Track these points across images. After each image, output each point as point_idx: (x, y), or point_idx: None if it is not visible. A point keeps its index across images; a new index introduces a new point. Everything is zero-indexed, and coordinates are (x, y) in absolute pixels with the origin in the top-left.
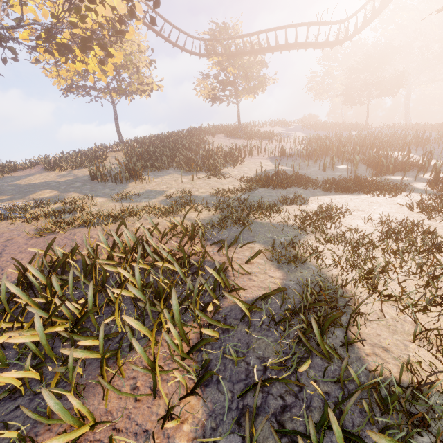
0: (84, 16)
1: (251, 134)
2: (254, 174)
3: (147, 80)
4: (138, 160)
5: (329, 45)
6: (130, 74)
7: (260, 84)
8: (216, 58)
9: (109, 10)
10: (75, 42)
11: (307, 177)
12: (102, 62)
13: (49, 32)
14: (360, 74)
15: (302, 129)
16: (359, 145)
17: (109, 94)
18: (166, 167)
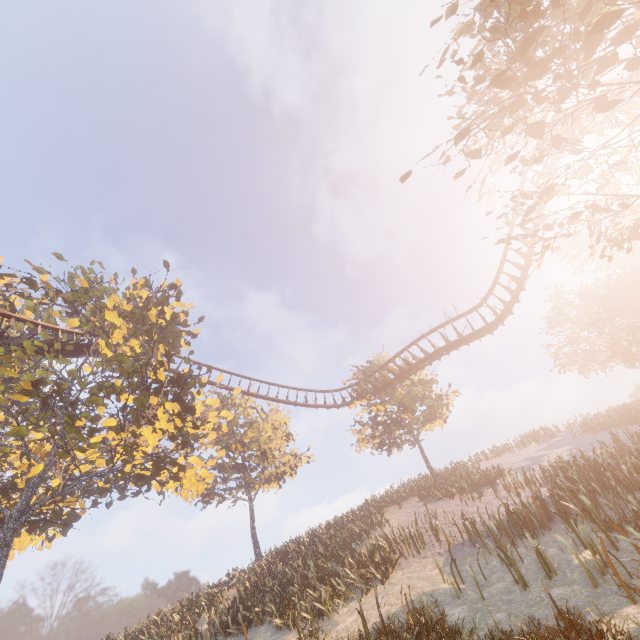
0: (131, 450)
1: (450, 487)
2: (353, 629)
3: (283, 459)
4: (232, 606)
5: (479, 333)
6: (259, 460)
7: (435, 405)
8: (358, 402)
9: (160, 433)
10: (148, 468)
11: (454, 628)
12: (177, 477)
13: (119, 471)
14: (616, 321)
15: (572, 436)
16: (613, 476)
17: (246, 490)
18: (267, 616)
